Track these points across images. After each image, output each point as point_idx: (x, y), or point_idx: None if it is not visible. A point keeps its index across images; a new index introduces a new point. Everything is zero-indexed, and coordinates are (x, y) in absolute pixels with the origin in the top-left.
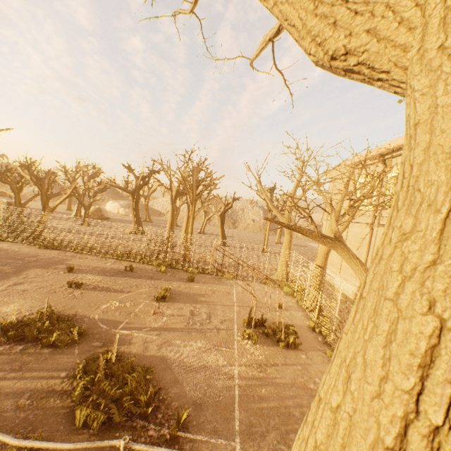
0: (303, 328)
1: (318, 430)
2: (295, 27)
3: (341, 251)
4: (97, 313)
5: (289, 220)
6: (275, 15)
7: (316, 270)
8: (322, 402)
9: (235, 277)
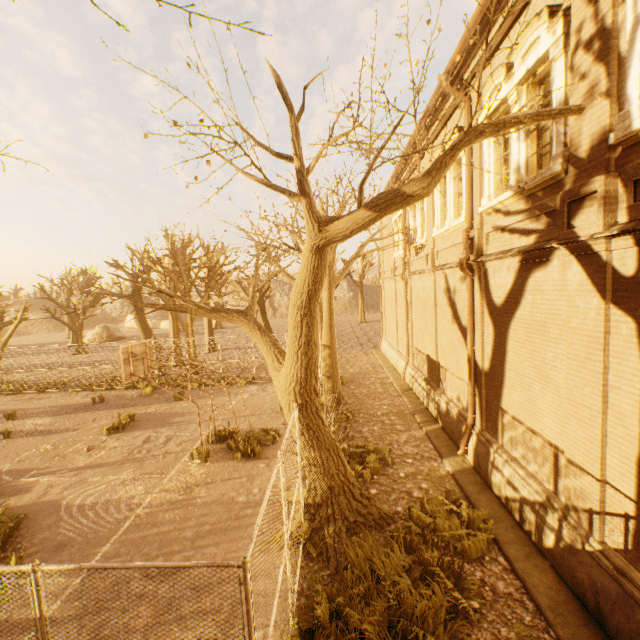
0: None
1: None
2: None
3: (241, 324)
4: (10, 463)
5: None
6: None
7: (323, 351)
8: None
9: (249, 383)
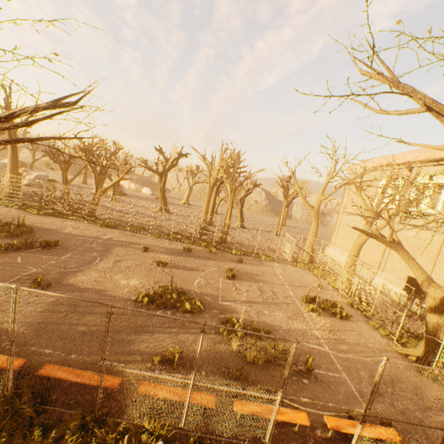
0: (343, 304)
1: None
2: None
3: (402, 253)
4: (195, 288)
5: (318, 213)
6: None
7: (350, 259)
8: None
9: (271, 260)
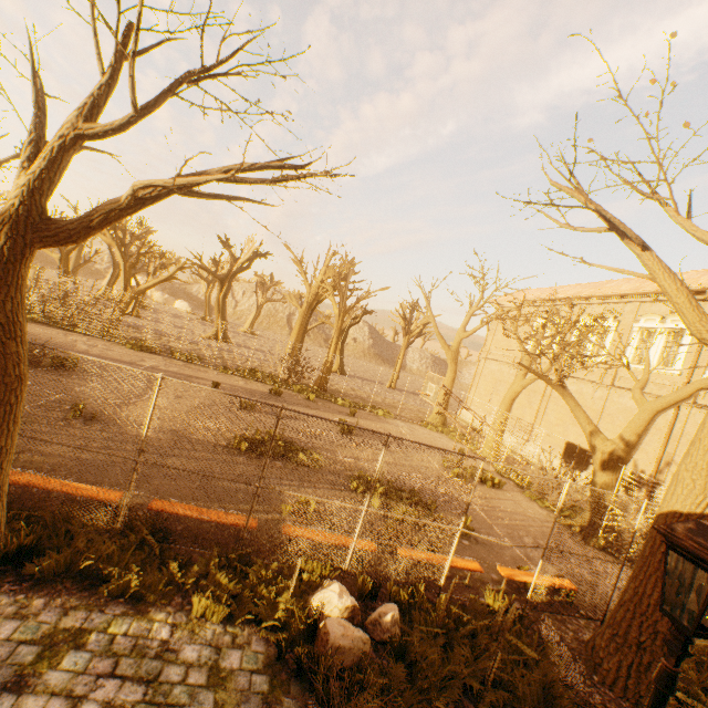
0: (492, 473)
1: (703, 443)
2: (687, 320)
3: (569, 399)
4: (303, 439)
5: (457, 355)
6: (671, 303)
7: (500, 416)
8: (702, 438)
9: (392, 417)
